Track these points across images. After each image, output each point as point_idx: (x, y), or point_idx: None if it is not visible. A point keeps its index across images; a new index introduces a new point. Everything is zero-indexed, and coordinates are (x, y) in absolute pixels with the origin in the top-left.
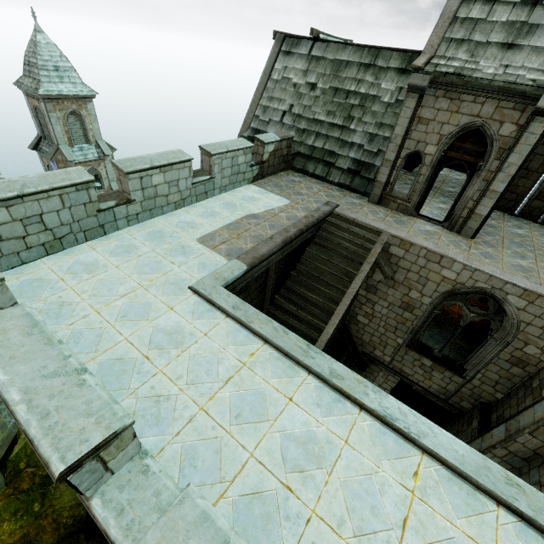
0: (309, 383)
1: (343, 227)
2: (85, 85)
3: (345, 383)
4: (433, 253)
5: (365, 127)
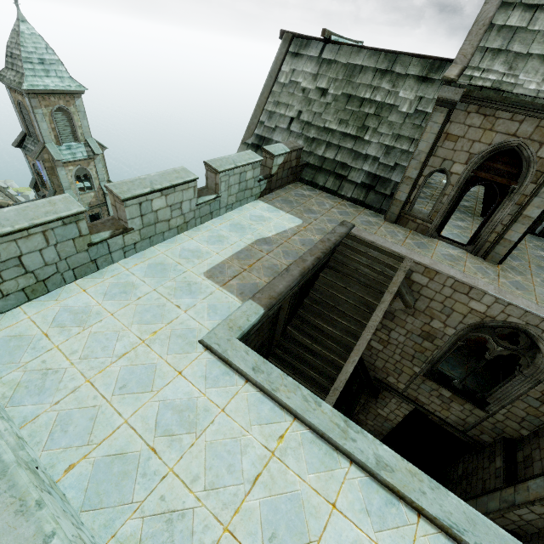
0: (353, 478)
1: (361, 250)
2: (73, 79)
3: (396, 478)
4: (462, 284)
5: (380, 139)
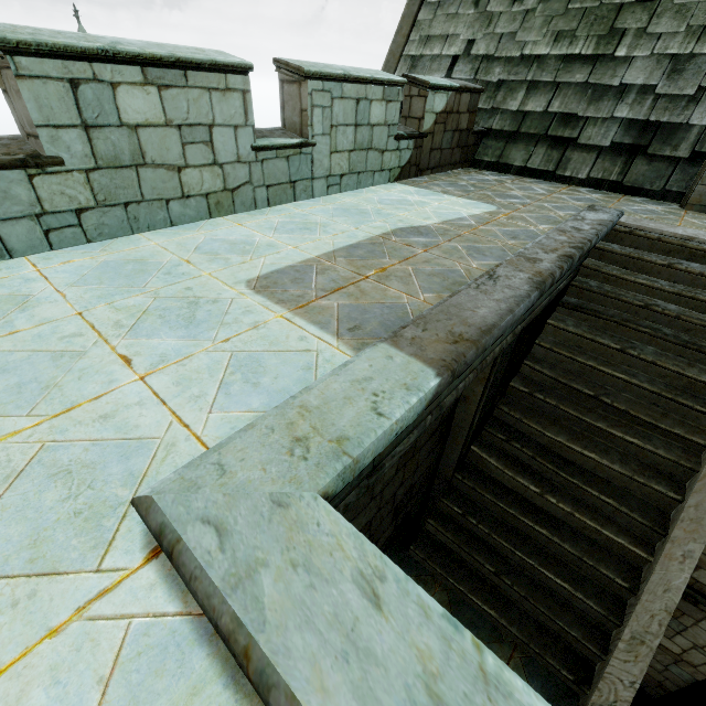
0: None
1: (653, 261)
2: None
3: None
4: None
5: (656, 46)
